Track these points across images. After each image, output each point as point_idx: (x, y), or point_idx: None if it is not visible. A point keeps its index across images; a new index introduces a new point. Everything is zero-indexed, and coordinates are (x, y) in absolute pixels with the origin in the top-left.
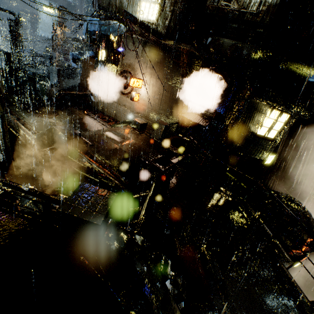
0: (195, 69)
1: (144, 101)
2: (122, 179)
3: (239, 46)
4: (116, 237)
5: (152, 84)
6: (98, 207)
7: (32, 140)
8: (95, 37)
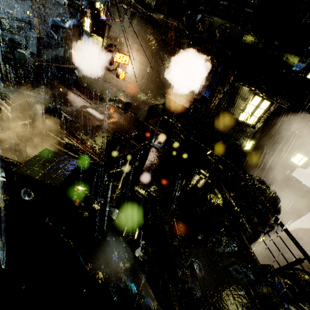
0: (183, 48)
1: (130, 79)
2: (101, 156)
3: (228, 27)
4: (83, 203)
5: (139, 61)
6: (59, 172)
7: (8, 112)
8: (80, 3)
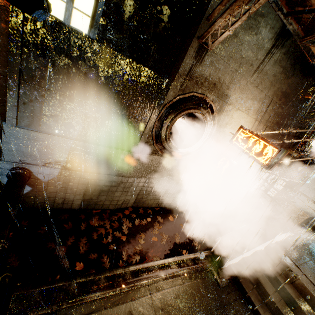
0: None
1: None
2: None
3: None
4: None
5: None
6: None
7: None
8: None
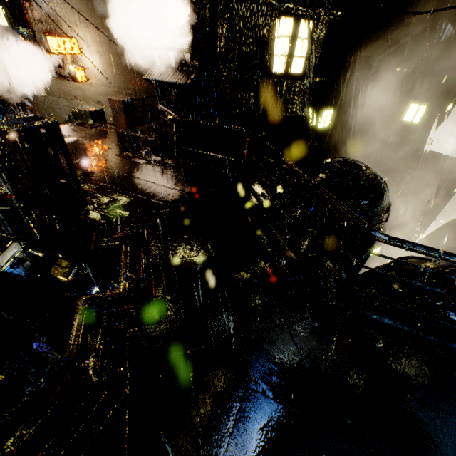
0: None
1: (97, 78)
2: None
3: None
4: None
5: (94, 41)
6: None
7: None
8: None
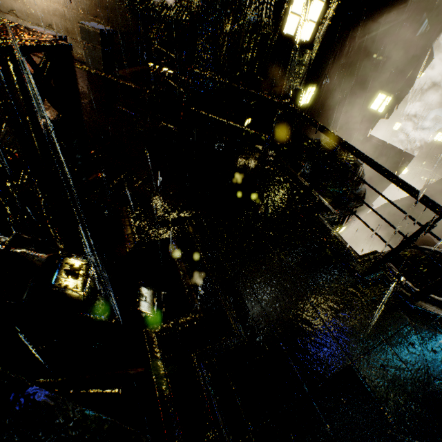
0: None
1: None
2: None
3: None
4: None
5: None
6: None
7: None
8: None
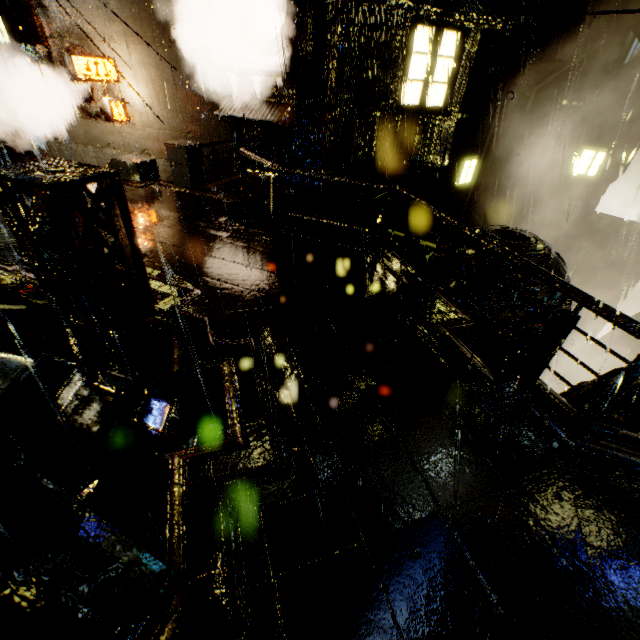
0: None
1: (143, 116)
2: None
3: None
4: None
5: (140, 63)
6: None
7: None
8: None
